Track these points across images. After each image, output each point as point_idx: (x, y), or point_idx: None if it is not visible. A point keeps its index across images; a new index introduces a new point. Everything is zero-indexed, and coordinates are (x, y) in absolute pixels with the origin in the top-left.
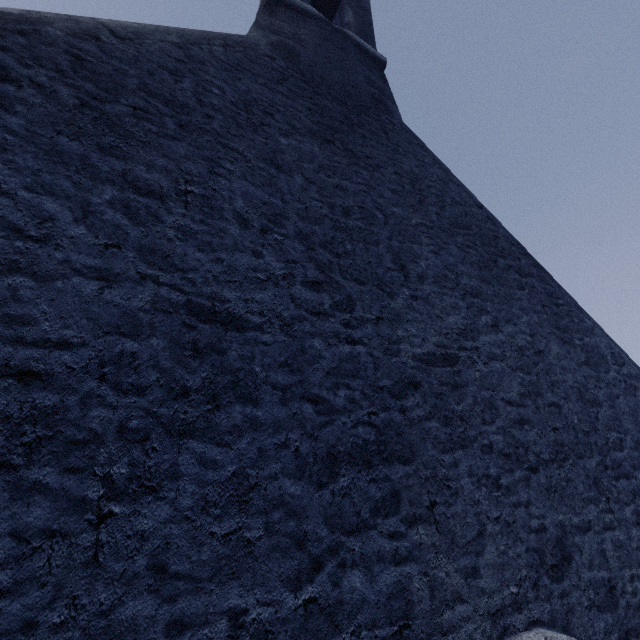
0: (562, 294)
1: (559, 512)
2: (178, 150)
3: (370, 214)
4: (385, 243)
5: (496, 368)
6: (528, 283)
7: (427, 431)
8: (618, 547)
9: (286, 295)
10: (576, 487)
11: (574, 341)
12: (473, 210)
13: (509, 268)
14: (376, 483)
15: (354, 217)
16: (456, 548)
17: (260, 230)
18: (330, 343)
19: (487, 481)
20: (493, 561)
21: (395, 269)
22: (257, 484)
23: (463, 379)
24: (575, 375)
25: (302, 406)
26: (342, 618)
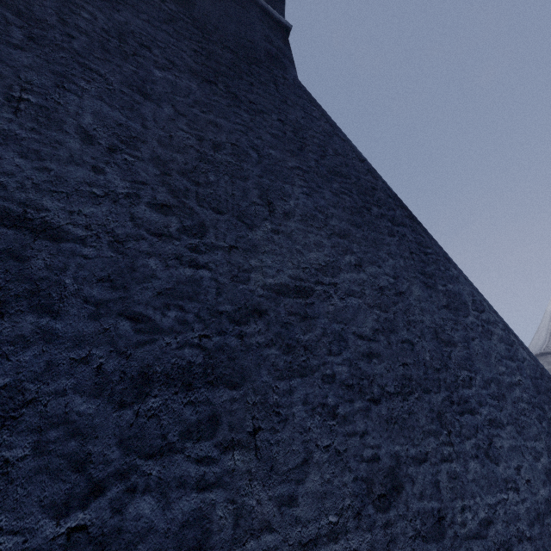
0: (432, 244)
1: (396, 443)
2: (21, 59)
3: (243, 152)
4: (254, 179)
5: (352, 304)
6: (399, 231)
7: (265, 358)
8: (453, 479)
9: (125, 213)
10: (418, 420)
11: (437, 286)
12: (354, 162)
13: (382, 216)
14: (194, 406)
15: (224, 152)
16: (275, 475)
17: (107, 148)
18: (169, 264)
19: (323, 410)
20: (315, 489)
21: (260, 204)
22: (35, 399)
23: (315, 311)
24: (434, 317)
25: (118, 323)
26: (118, 548)
